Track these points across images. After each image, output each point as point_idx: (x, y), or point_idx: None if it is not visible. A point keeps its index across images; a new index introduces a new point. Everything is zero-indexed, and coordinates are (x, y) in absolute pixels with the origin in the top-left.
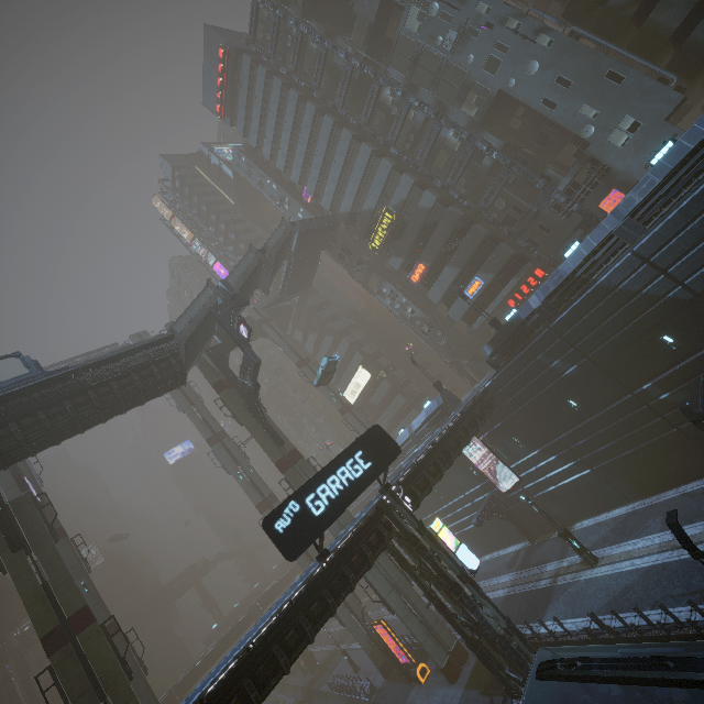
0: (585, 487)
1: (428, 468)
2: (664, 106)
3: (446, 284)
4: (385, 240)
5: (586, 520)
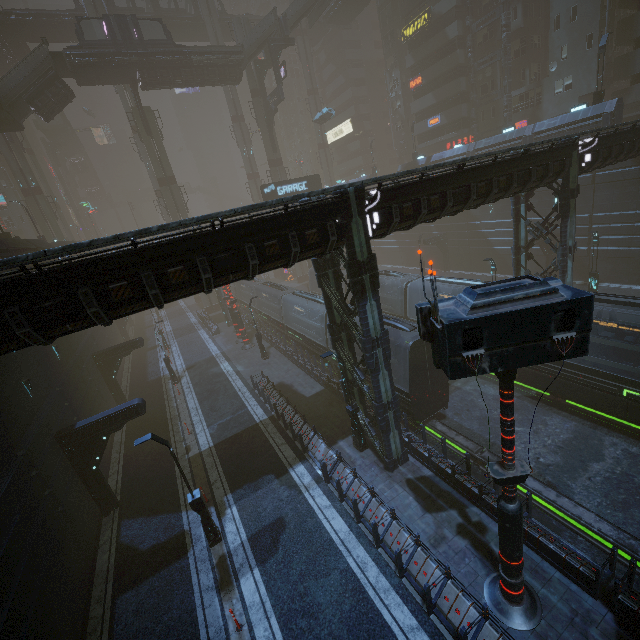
0: (393, 253)
1: None
2: (586, 88)
3: (424, 105)
4: (413, 36)
5: (386, 265)
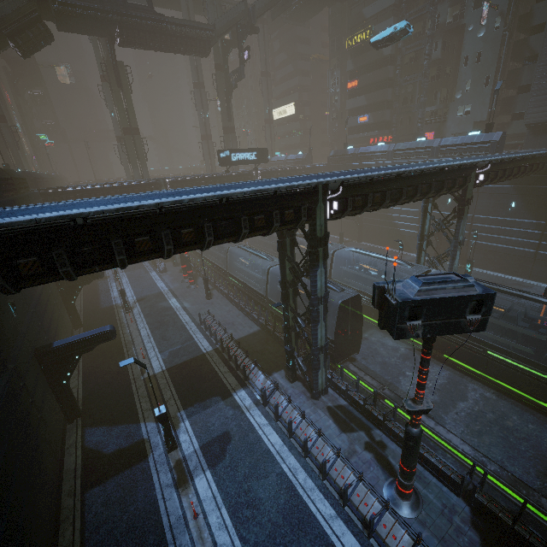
0: None
1: (274, 175)
2: (479, 116)
3: (356, 104)
4: (356, 46)
5: None
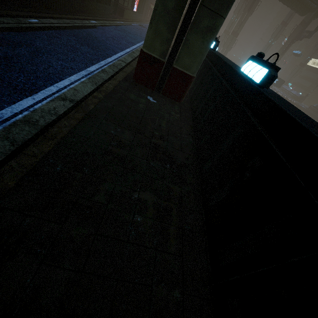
0: None
1: None
2: None
3: None
4: None
5: None
